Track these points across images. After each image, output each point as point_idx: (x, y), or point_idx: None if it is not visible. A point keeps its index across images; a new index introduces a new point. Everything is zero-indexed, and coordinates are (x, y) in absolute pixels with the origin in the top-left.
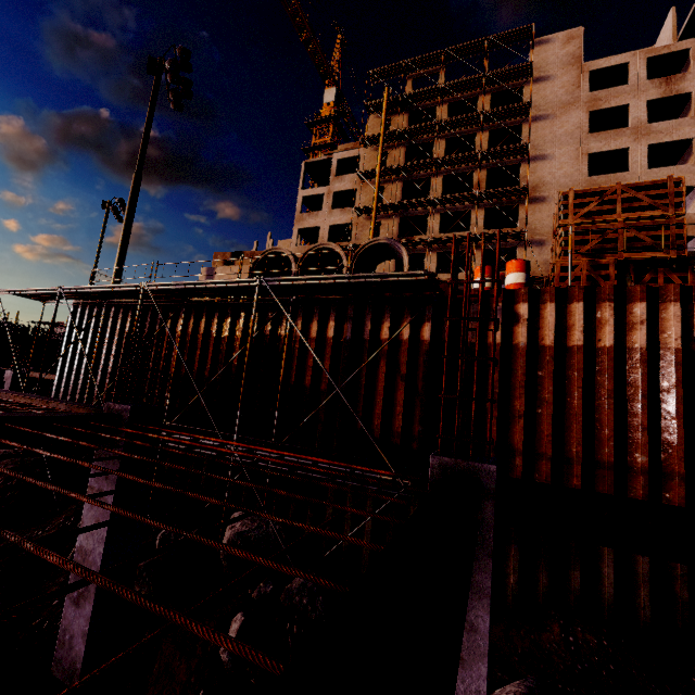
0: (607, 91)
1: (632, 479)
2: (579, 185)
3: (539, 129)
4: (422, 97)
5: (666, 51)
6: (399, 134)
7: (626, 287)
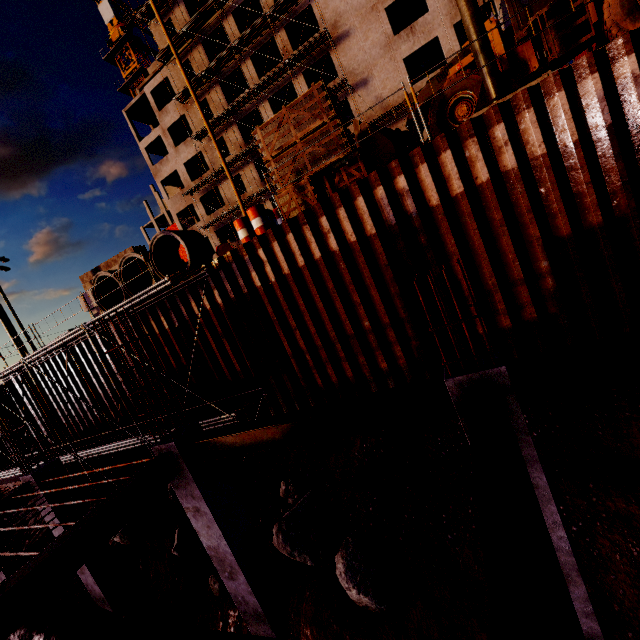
0: None
1: (369, 338)
2: None
3: None
4: None
5: None
6: (186, 34)
7: (312, 207)
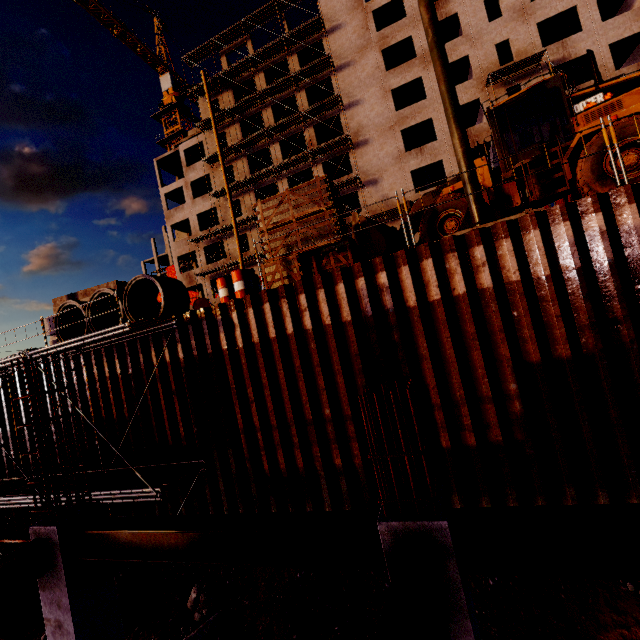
0: (391, 28)
1: (327, 427)
2: (391, 121)
3: (345, 78)
4: (238, 71)
5: None
6: (228, 112)
7: (294, 282)
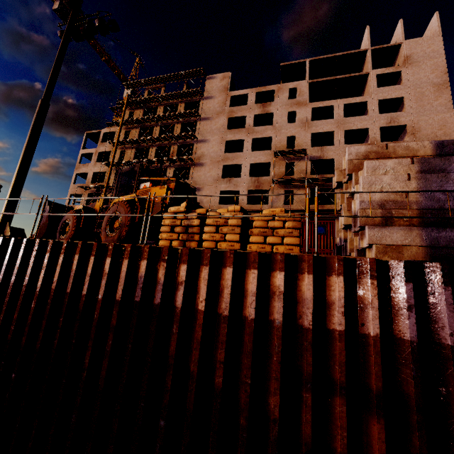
0: (237, 108)
1: None
2: (220, 157)
3: (205, 125)
4: (149, 101)
5: (264, 90)
6: (134, 121)
7: None
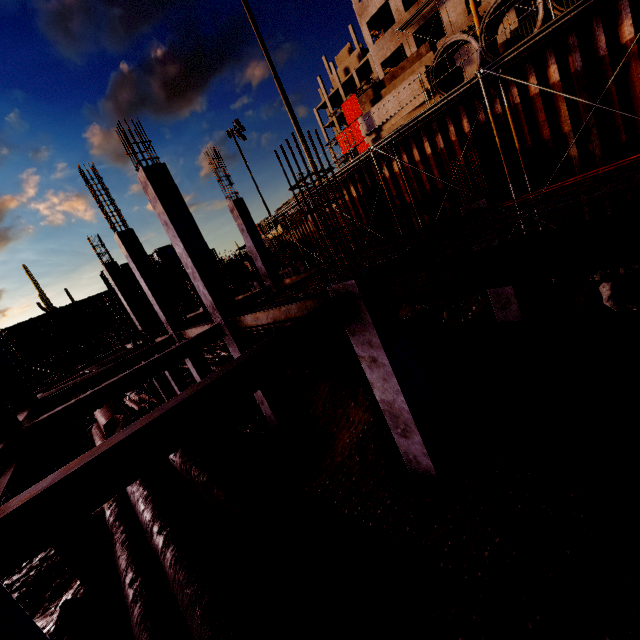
0: None
1: None
2: None
3: None
4: None
5: None
6: None
7: None
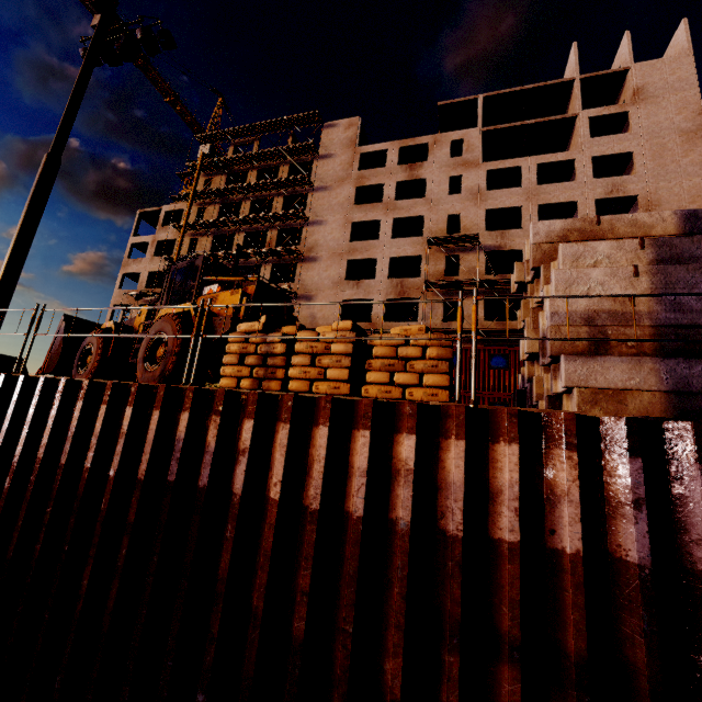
0: (371, 171)
1: None
2: (343, 248)
3: (320, 198)
4: (236, 162)
5: (412, 143)
6: (211, 193)
7: None
